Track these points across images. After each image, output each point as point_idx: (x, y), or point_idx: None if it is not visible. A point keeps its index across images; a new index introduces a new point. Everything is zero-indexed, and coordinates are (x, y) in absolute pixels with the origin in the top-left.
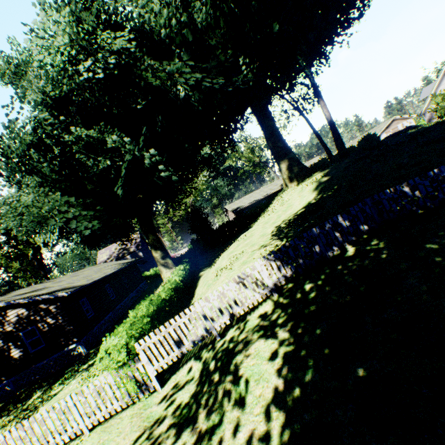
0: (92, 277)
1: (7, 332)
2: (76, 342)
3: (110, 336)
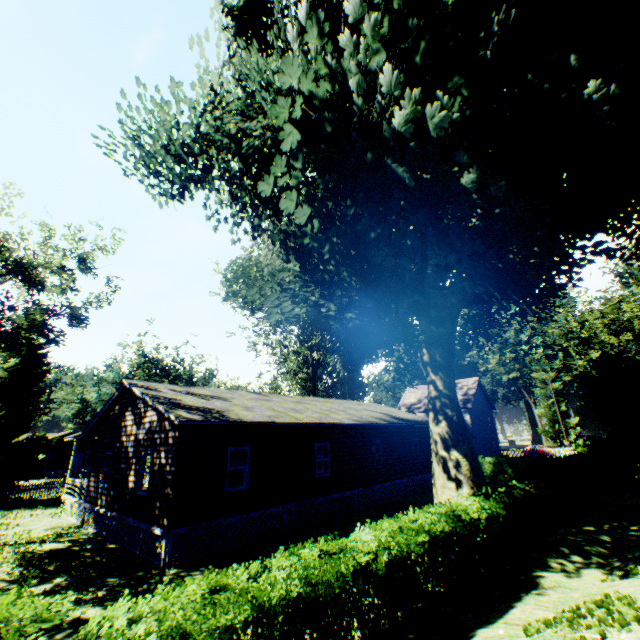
0: (293, 413)
1: (139, 439)
2: (164, 527)
3: (224, 563)
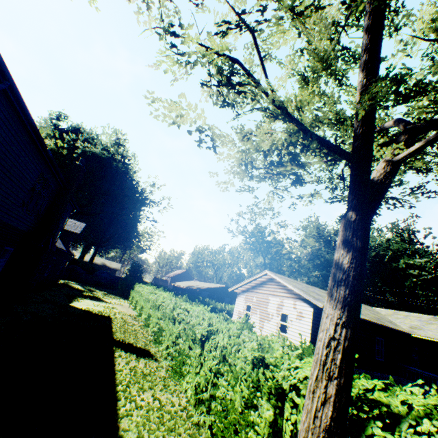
0: None
1: None
2: None
3: None
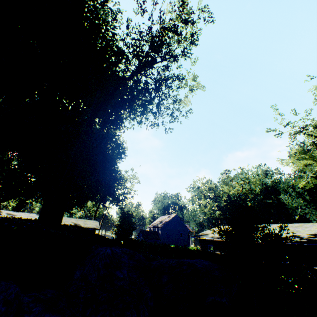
0: None
1: None
2: None
3: None
